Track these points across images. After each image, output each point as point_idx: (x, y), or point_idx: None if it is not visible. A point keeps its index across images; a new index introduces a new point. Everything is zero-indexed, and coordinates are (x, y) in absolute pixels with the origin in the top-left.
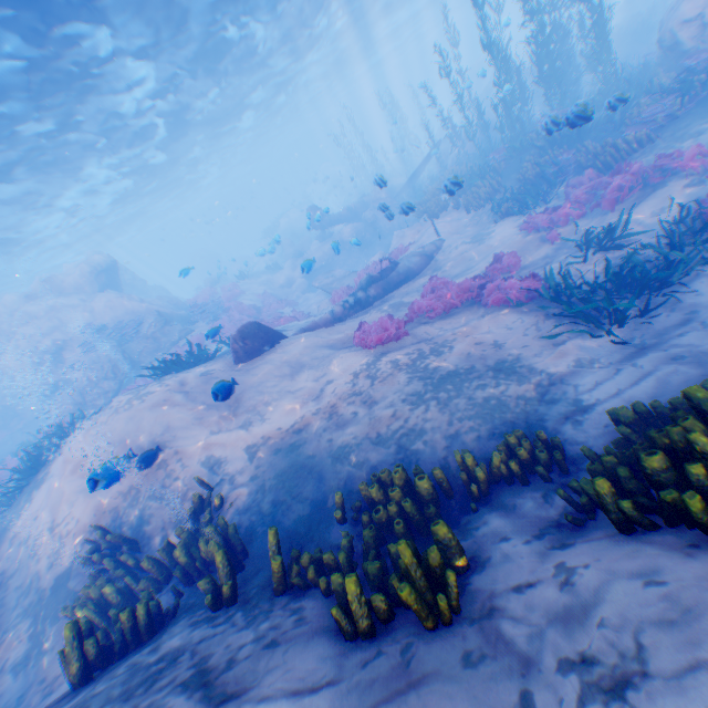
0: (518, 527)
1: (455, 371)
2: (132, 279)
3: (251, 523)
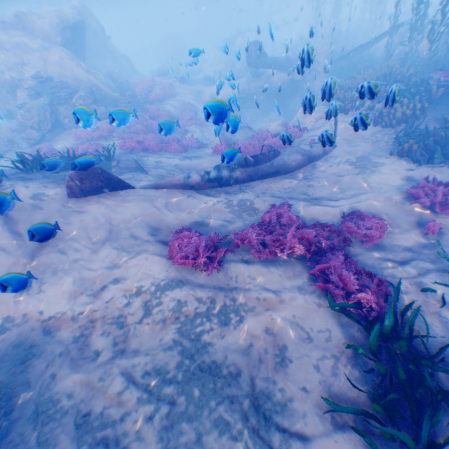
0: None
1: (219, 366)
2: (103, 41)
3: None
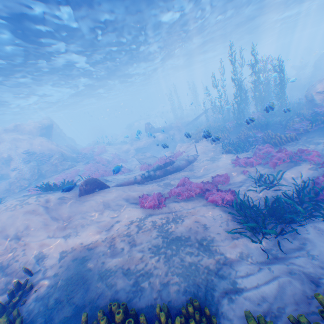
0: None
1: (180, 236)
2: (59, 132)
3: (38, 311)
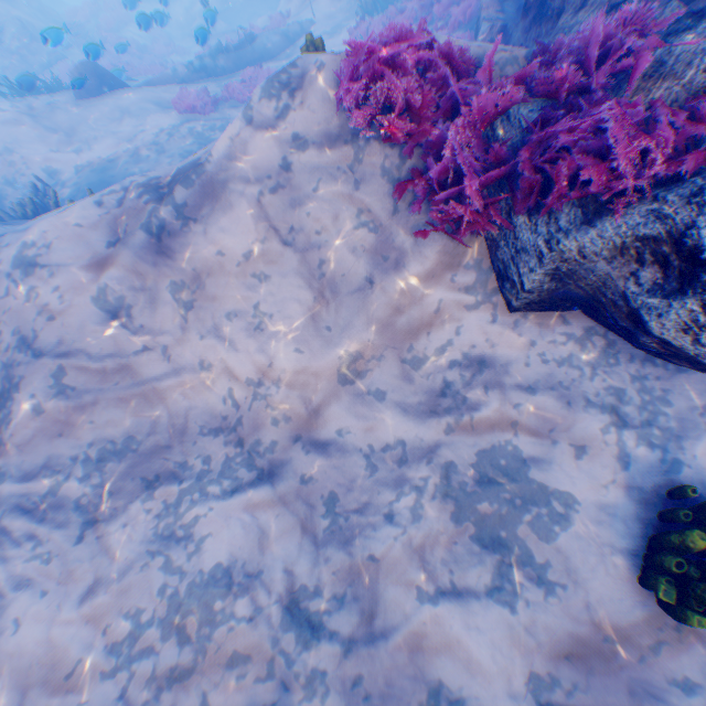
0: None
1: None
2: None
3: None
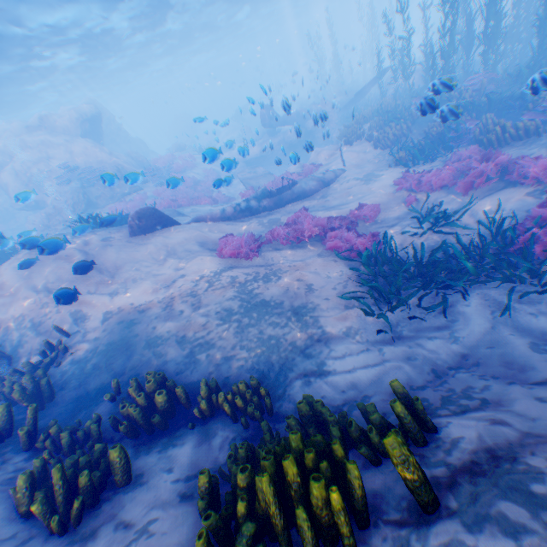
0: (192, 461)
1: (267, 301)
2: (117, 129)
3: (73, 374)
